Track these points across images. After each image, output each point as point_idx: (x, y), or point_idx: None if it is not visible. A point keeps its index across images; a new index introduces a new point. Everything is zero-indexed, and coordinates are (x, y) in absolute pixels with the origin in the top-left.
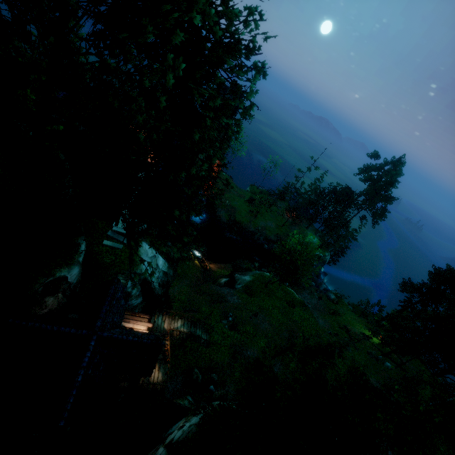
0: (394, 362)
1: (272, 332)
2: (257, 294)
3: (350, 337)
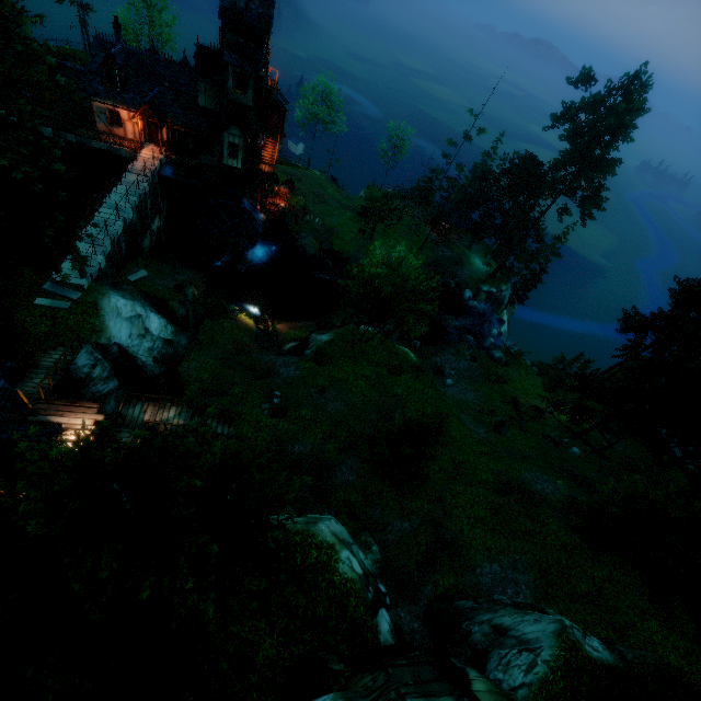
0: (591, 446)
1: (348, 415)
2: (331, 360)
3: (518, 414)
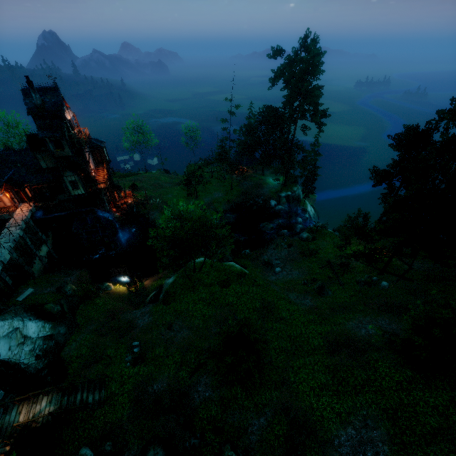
0: (395, 275)
1: (193, 337)
2: (175, 297)
3: (334, 273)
